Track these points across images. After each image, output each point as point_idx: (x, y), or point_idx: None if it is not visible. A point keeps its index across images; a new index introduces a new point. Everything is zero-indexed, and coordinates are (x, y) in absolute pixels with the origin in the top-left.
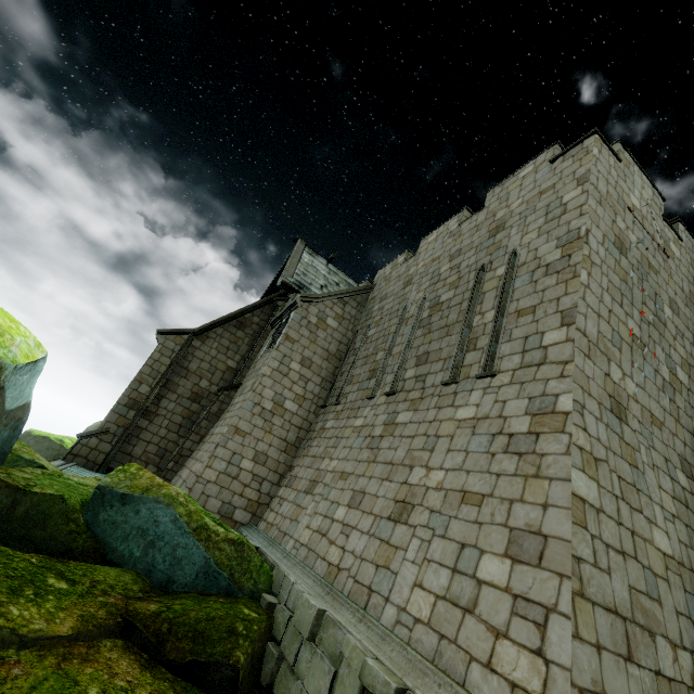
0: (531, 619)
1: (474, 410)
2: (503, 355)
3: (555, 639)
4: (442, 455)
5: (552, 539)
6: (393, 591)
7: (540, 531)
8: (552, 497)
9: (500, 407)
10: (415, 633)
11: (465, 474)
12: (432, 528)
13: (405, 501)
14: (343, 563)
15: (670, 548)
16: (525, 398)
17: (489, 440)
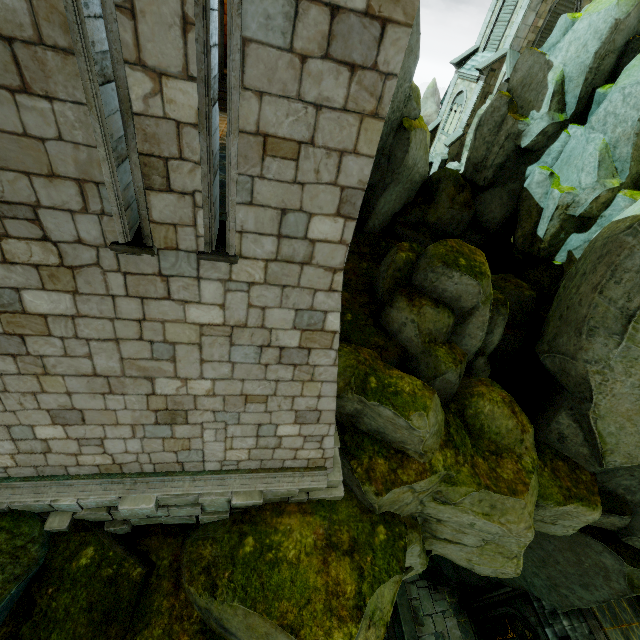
0: (315, 441)
1: (220, 314)
2: (244, 230)
3: (327, 443)
4: (198, 367)
5: (325, 412)
6: (207, 458)
7: (317, 409)
8: (324, 392)
9: (260, 315)
10: (242, 465)
11: (241, 383)
12: (222, 421)
13: (170, 410)
14: (120, 461)
15: None
16: (291, 310)
17: (258, 353)
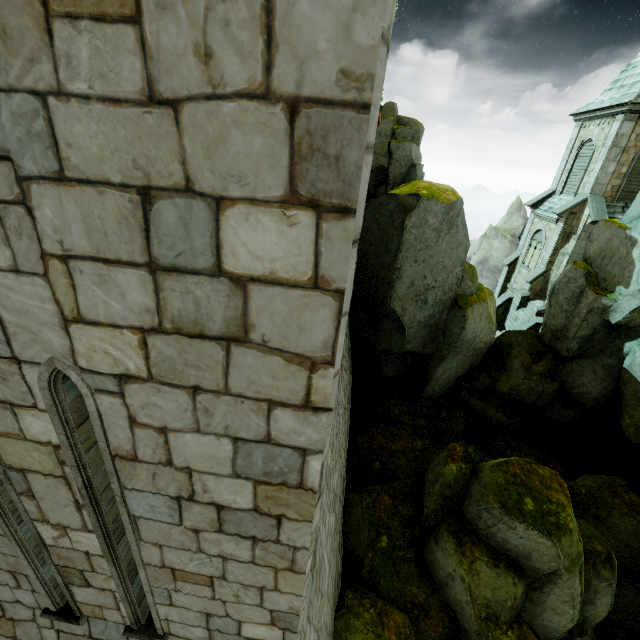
0: None
1: None
2: (169, 620)
3: None
4: None
5: None
6: None
7: None
8: None
9: None
10: None
11: None
12: None
13: None
14: None
15: (328, 564)
16: None
17: None
